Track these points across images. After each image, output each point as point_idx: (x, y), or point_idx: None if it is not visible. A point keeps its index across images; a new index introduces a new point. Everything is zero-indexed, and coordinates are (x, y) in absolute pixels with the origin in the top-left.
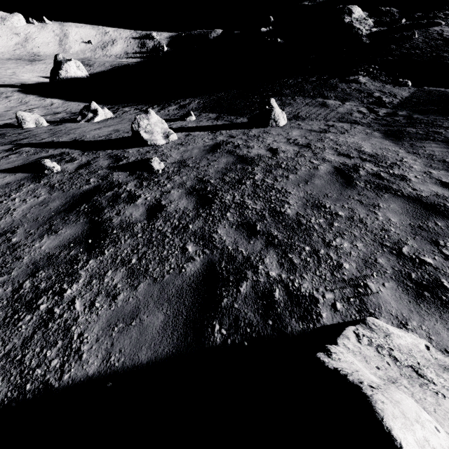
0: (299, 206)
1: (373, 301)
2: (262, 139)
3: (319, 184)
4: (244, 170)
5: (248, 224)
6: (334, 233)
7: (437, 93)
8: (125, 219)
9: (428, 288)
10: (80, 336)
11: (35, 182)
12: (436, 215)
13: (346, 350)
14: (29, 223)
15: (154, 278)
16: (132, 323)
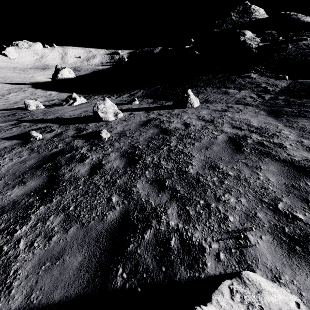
0: (200, 167)
1: (251, 253)
2: (180, 117)
3: (216, 149)
4: (164, 138)
5: (160, 181)
6: (224, 190)
7: (307, 84)
8: (74, 174)
9: (299, 243)
10: (15, 272)
11: (22, 146)
12: (306, 176)
13: (217, 308)
14: (9, 176)
15: (82, 223)
16: (56, 262)
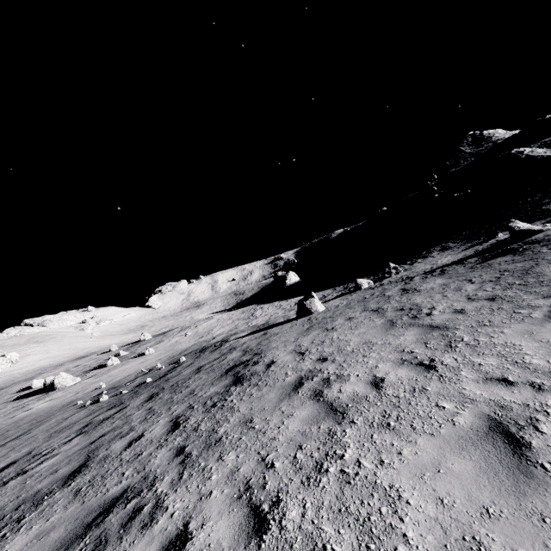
0: None
1: None
2: None
3: None
4: None
5: None
6: None
7: None
8: None
9: None
10: None
11: (531, 249)
12: None
13: None
14: None
15: None
16: None
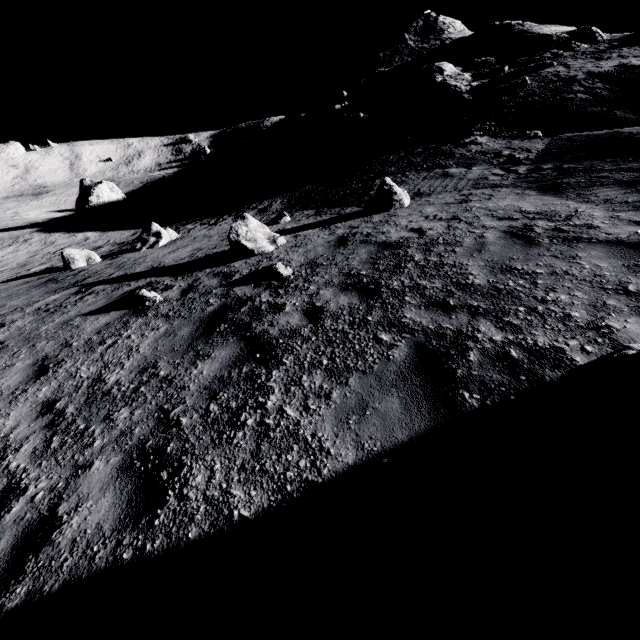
0: (487, 274)
1: (624, 336)
2: (393, 223)
3: (496, 250)
4: (395, 254)
5: (438, 302)
6: (544, 290)
7: (579, 138)
8: (284, 327)
9: None
10: (314, 436)
11: (141, 316)
12: None
13: None
14: (167, 355)
15: (362, 371)
16: (365, 413)
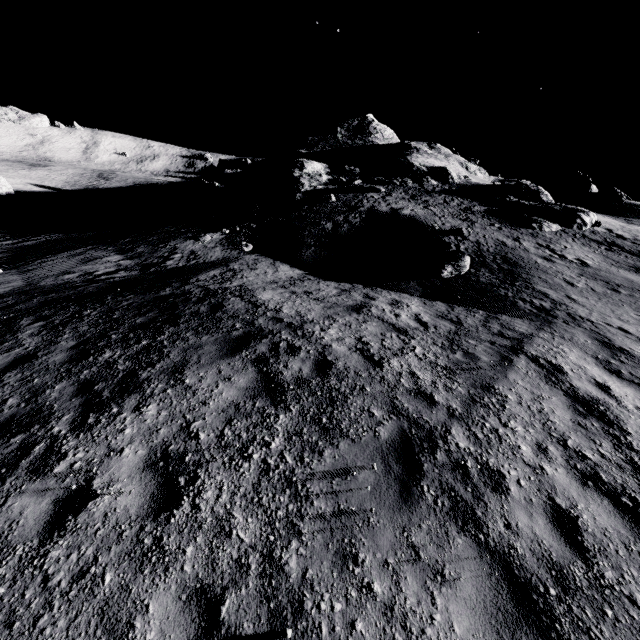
0: None
1: None
2: None
3: None
4: None
5: None
6: None
7: (224, 262)
8: None
9: None
10: None
11: None
12: None
13: None
14: None
15: None
16: None
